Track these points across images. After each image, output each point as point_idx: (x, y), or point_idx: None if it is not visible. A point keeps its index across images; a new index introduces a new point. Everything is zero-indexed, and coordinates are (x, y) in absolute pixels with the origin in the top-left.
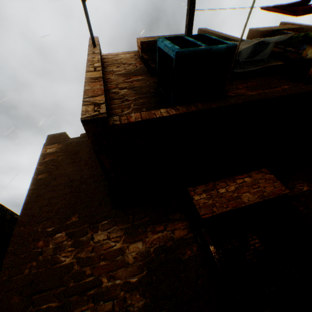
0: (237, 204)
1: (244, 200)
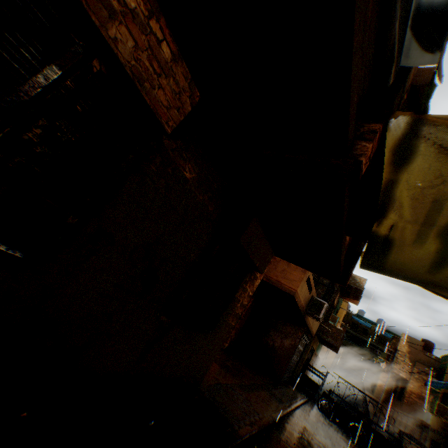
0: (92, 5)
1: (111, 31)
